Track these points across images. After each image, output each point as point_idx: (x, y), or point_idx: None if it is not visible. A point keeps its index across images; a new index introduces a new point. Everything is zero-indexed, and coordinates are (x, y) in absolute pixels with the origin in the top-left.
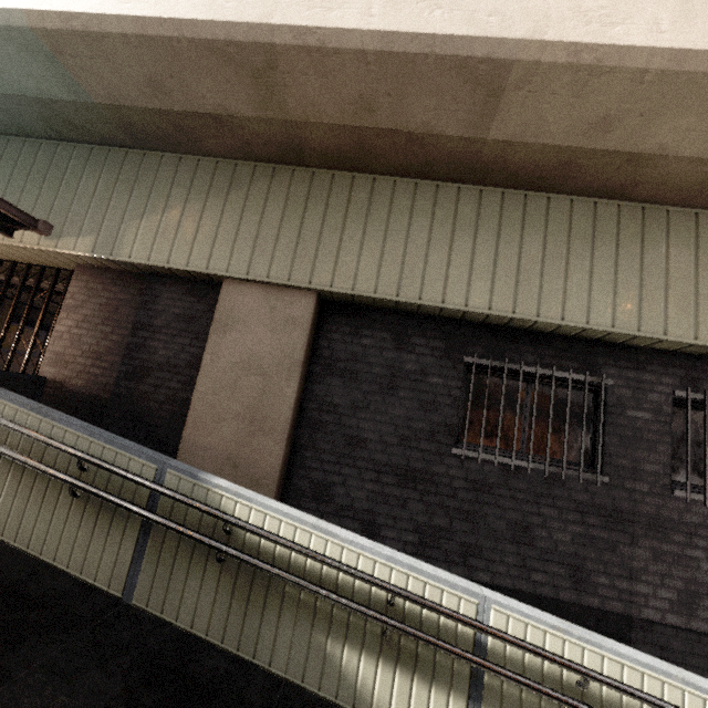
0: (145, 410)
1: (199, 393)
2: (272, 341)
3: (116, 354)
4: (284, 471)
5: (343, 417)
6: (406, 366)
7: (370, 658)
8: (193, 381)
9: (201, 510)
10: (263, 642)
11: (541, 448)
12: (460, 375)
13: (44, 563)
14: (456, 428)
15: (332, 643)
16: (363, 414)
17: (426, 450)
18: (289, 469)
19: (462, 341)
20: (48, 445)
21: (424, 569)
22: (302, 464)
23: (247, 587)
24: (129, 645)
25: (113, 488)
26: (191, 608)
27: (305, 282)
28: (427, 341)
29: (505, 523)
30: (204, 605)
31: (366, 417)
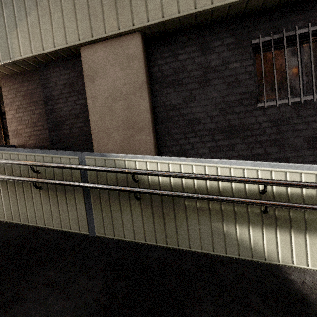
0: (69, 144)
1: (93, 122)
2: (123, 75)
3: (43, 120)
4: (156, 151)
5: (181, 110)
6: (212, 64)
7: (256, 228)
8: (87, 119)
9: (114, 171)
10: (181, 236)
11: (311, 91)
12: (251, 55)
13: (40, 228)
14: (255, 93)
15: (227, 226)
16: (192, 104)
17: (239, 112)
18: (158, 150)
19: (247, 31)
20: (9, 164)
21: (281, 164)
22: (165, 144)
23: (160, 209)
24: (100, 257)
25: (58, 177)
26: (131, 229)
27: (130, 26)
28: (222, 41)
29: (301, 139)
30: (137, 226)
31: (195, 105)
